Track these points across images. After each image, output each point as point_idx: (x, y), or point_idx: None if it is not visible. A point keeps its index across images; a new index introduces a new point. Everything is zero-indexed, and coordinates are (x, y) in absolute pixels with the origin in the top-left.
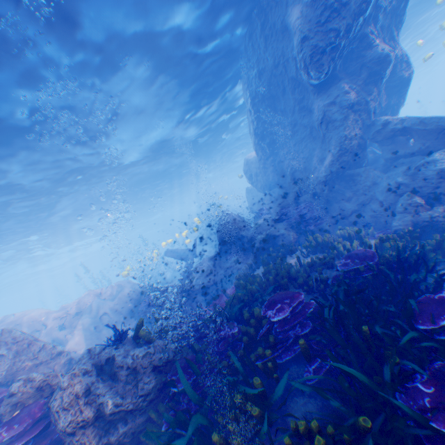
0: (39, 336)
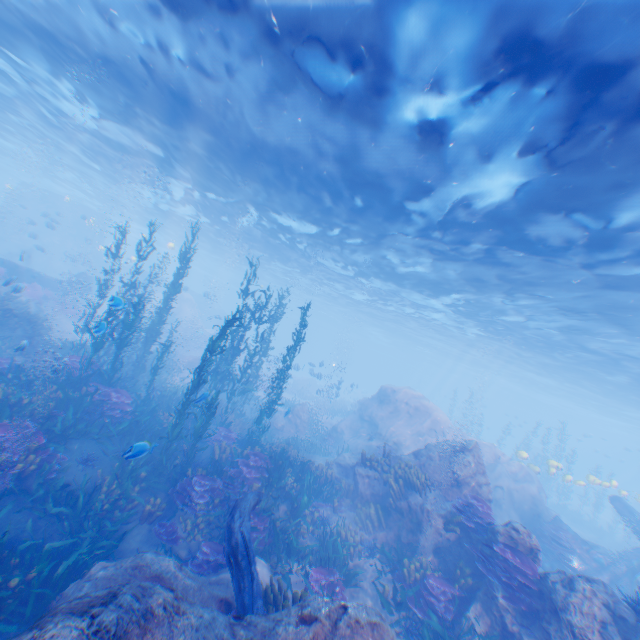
0: (432, 437)
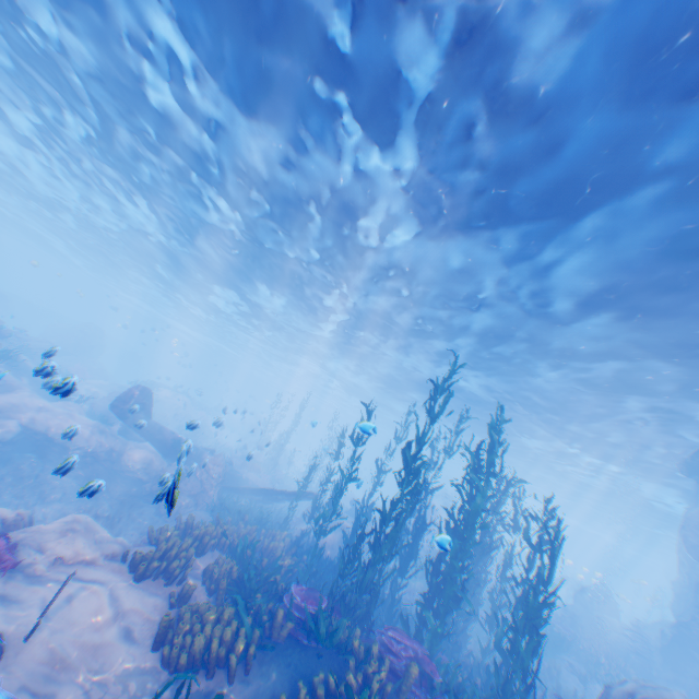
0: None
